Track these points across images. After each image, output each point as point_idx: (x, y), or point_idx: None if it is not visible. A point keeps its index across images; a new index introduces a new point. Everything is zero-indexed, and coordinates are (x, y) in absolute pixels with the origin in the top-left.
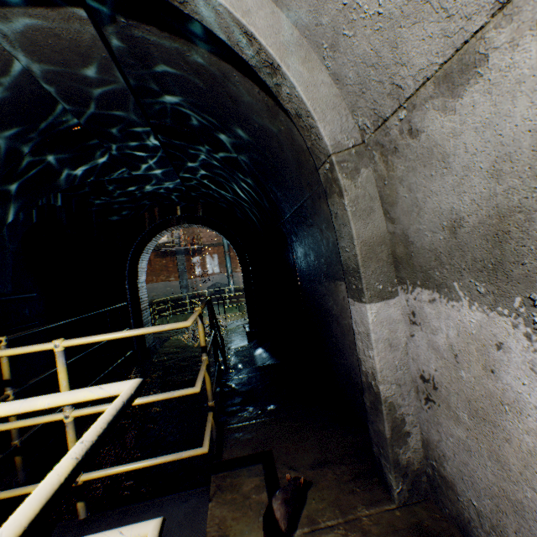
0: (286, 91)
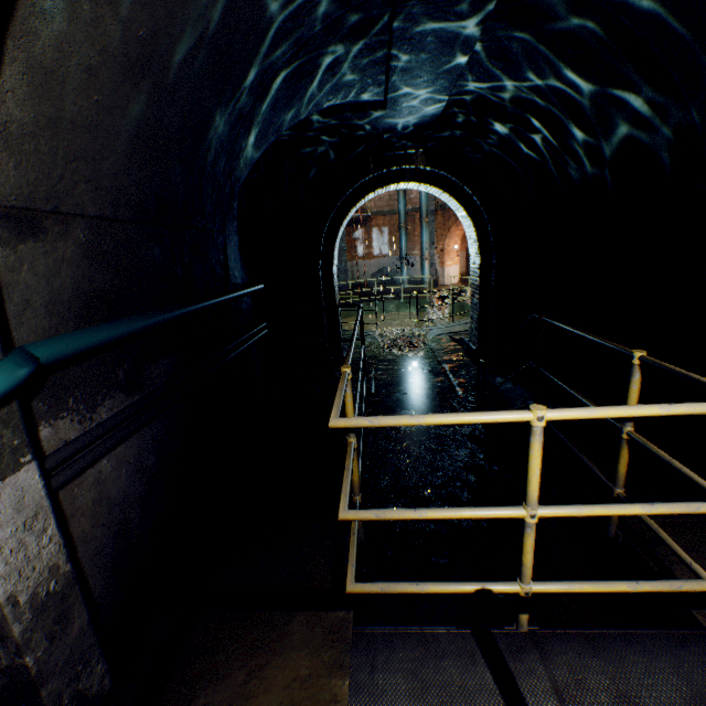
0: None
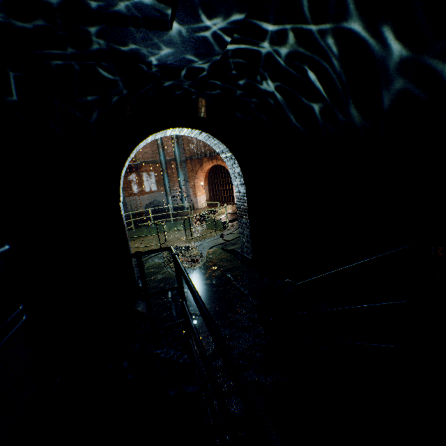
0: None
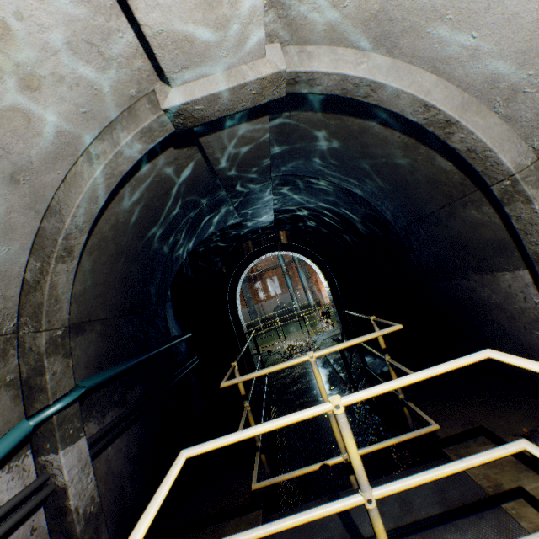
0: (459, 136)
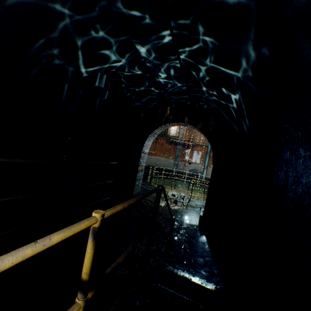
0: None
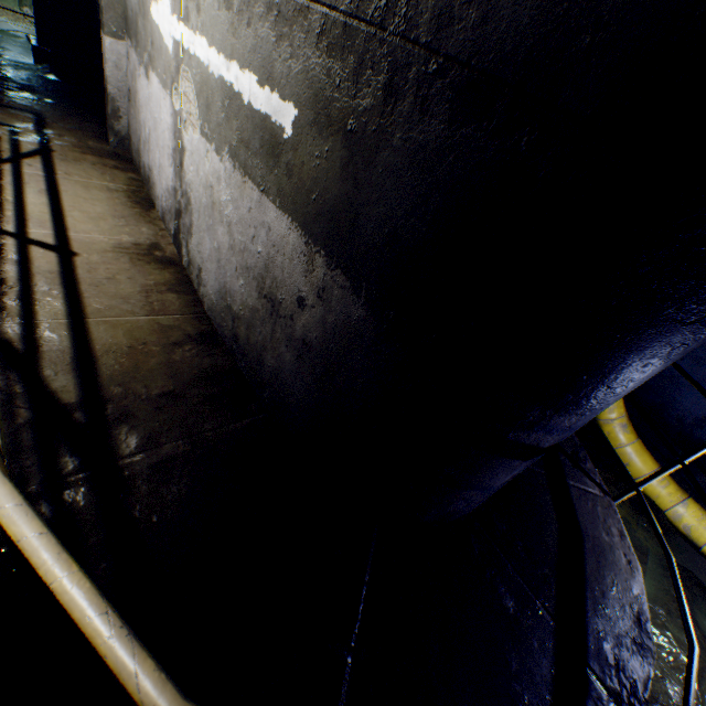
0: None
